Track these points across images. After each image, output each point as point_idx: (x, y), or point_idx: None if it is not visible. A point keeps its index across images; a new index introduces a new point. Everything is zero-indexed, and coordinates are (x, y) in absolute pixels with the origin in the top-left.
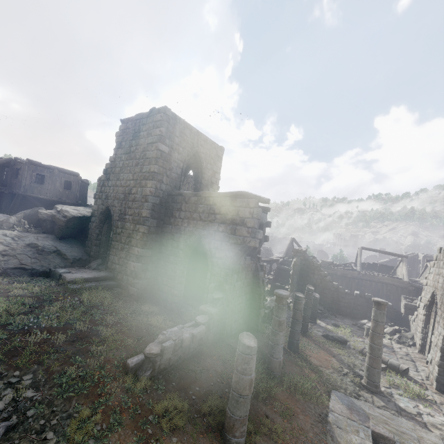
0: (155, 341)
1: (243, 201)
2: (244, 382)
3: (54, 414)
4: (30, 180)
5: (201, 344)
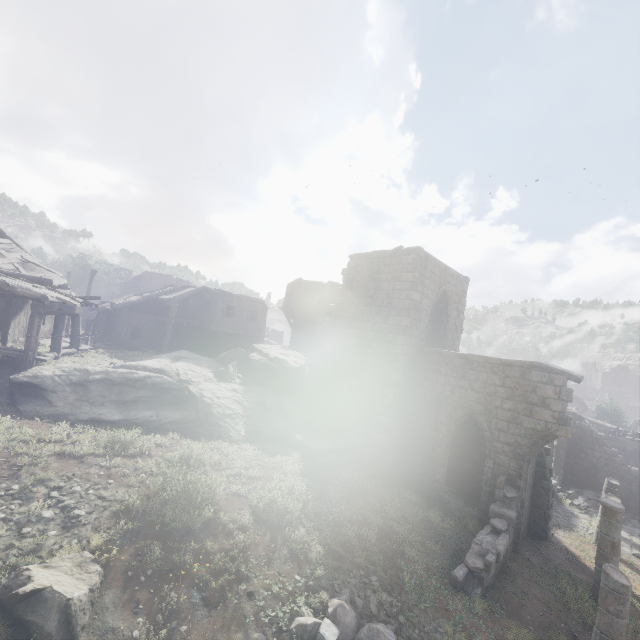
0: (469, 551)
1: (542, 375)
2: (619, 626)
3: (421, 624)
4: (222, 313)
5: (503, 556)
